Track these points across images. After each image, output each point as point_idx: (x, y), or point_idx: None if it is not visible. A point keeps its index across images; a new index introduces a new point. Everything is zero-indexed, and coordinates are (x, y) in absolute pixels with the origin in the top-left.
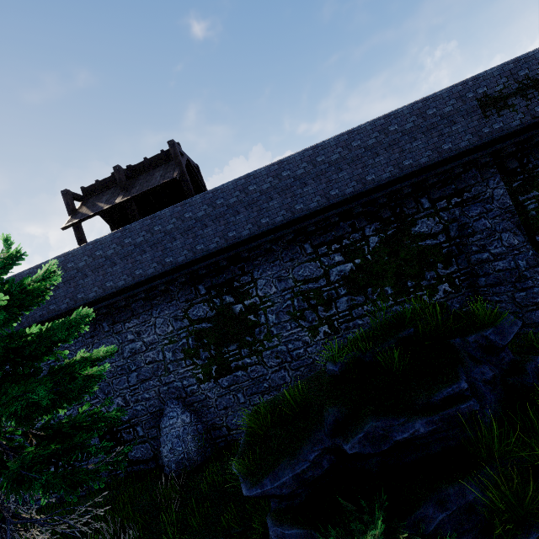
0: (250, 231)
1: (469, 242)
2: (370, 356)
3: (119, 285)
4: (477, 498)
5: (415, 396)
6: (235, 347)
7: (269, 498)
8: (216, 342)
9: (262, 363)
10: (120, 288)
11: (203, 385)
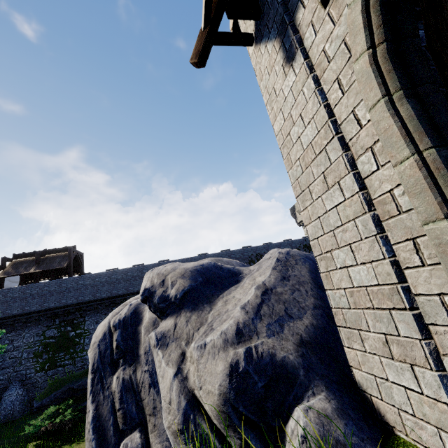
0: (90, 298)
1: None
2: None
3: (13, 313)
4: None
5: None
6: (63, 354)
7: (43, 408)
8: (54, 350)
9: (74, 364)
10: (13, 314)
11: (38, 373)
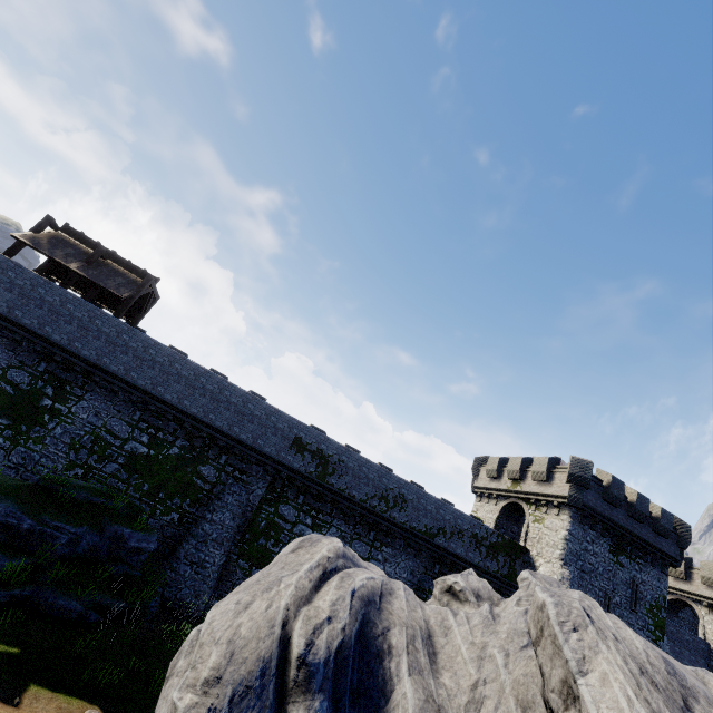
0: (119, 370)
1: (214, 502)
2: (63, 490)
3: None
4: (4, 565)
5: (47, 514)
6: (7, 423)
7: None
8: None
9: (8, 452)
10: None
11: None
